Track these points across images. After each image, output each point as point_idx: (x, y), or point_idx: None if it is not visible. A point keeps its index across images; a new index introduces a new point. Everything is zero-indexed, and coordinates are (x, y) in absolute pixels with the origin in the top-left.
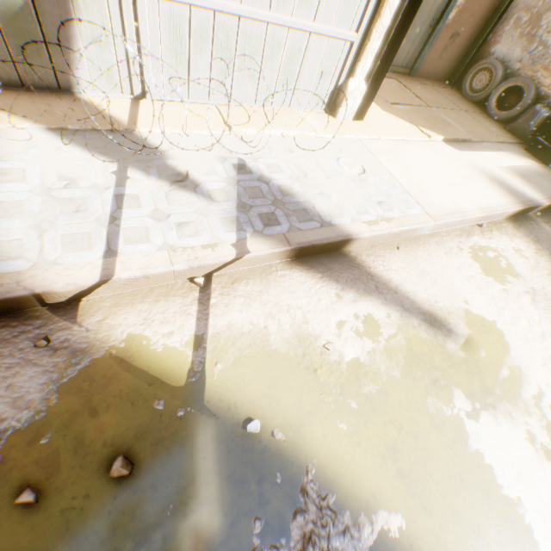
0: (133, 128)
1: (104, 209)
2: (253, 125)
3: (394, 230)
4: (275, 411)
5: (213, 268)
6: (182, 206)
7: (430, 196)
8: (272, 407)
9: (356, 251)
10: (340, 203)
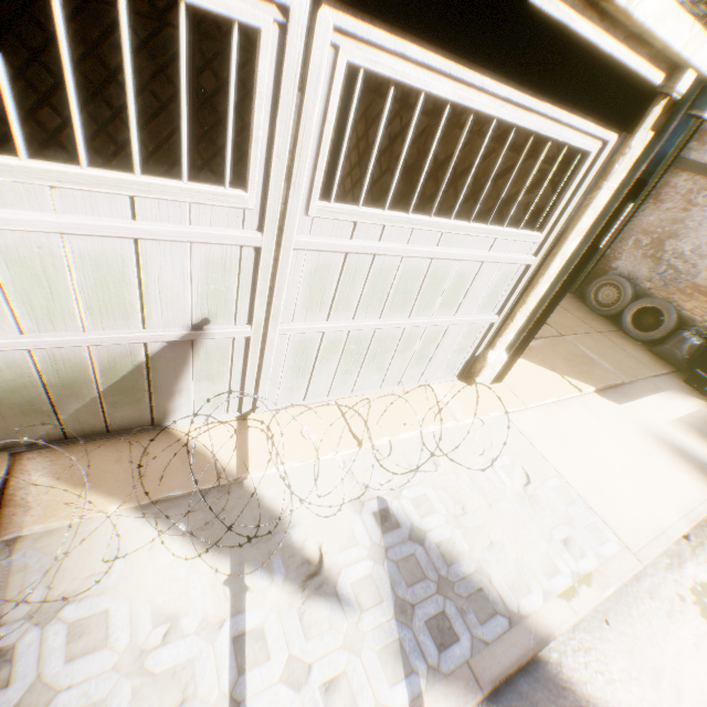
0: (244, 475)
1: (220, 681)
2: (385, 428)
3: (600, 599)
4: None
5: None
6: (323, 635)
7: (617, 508)
8: None
9: (557, 646)
10: (519, 559)
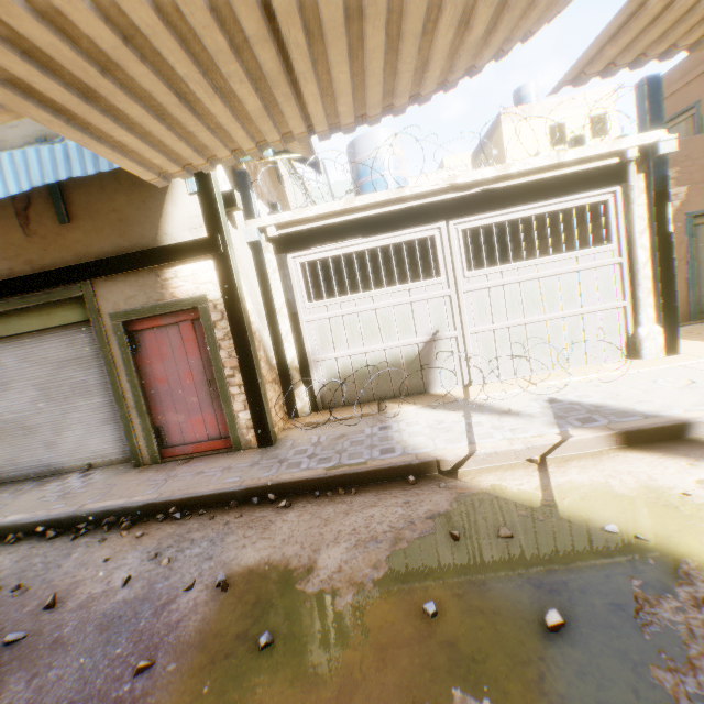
0: (468, 398)
1: (462, 429)
2: (554, 379)
3: None
4: (633, 526)
5: (544, 450)
6: (510, 422)
7: None
8: (628, 523)
9: None
10: (664, 404)
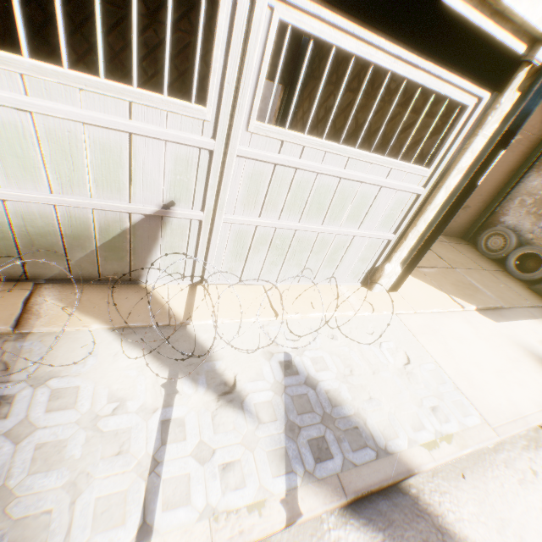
0: (188, 321)
1: (147, 446)
2: (298, 308)
3: (457, 455)
4: None
5: (258, 538)
6: (228, 433)
7: (483, 393)
8: None
9: (417, 484)
10: (392, 413)
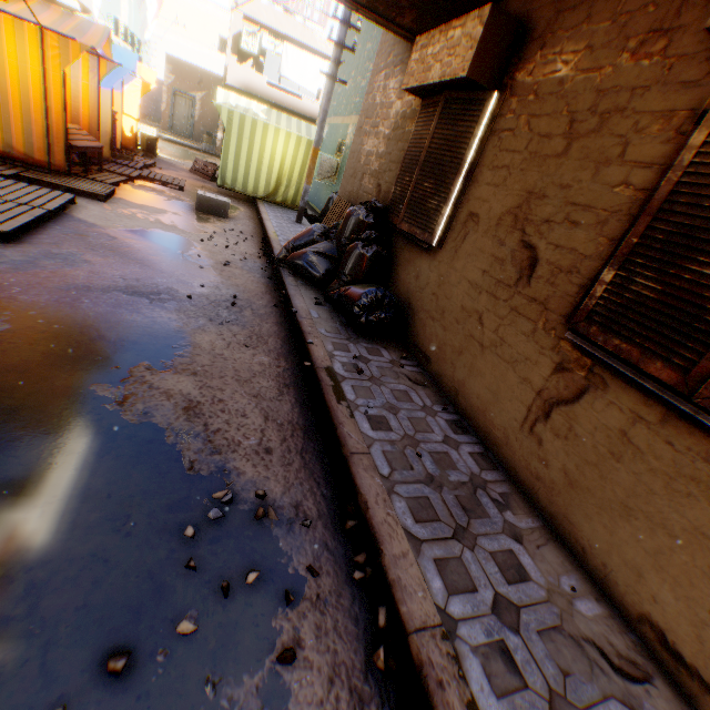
0: None
1: None
2: None
3: None
4: None
5: None
6: None
7: None
8: None
9: None
10: None
